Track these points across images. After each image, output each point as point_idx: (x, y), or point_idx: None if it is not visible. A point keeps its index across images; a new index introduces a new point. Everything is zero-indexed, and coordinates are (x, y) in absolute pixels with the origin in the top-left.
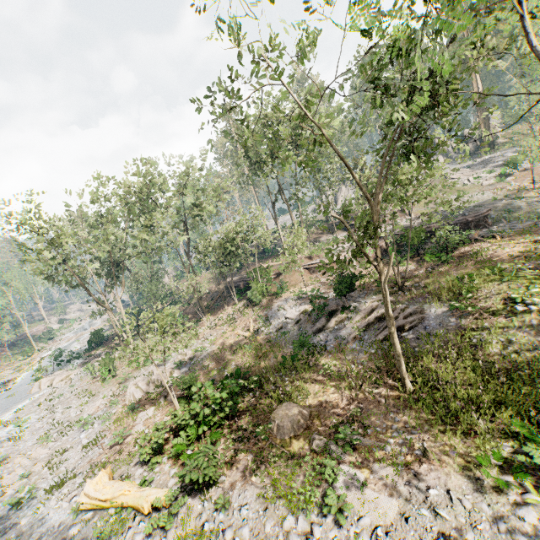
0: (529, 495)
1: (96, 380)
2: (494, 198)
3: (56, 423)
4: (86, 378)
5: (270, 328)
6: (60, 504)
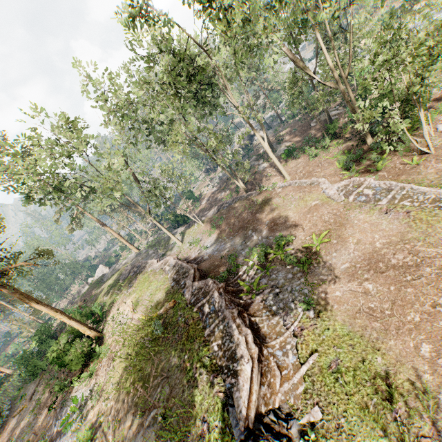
0: None
1: None
2: None
3: None
4: None
5: None
6: None
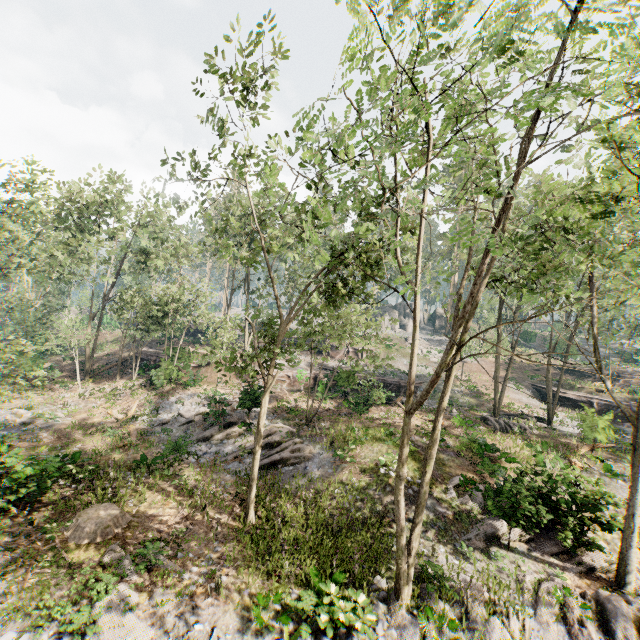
0: (282, 639)
1: None
2: (430, 374)
3: None
4: None
5: (154, 420)
6: None
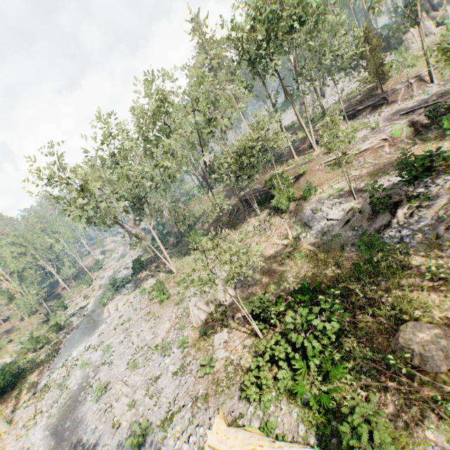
0: None
1: (154, 303)
2: None
3: (136, 346)
4: (143, 301)
5: (312, 233)
6: (179, 445)
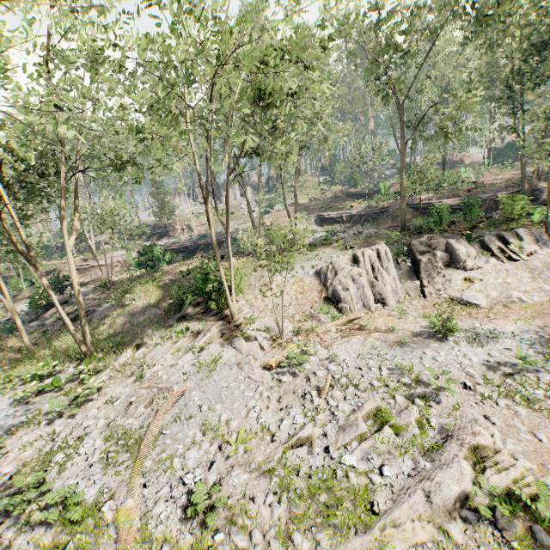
0: (7, 390)
1: None
2: (237, 229)
3: None
4: None
5: (4, 319)
6: None
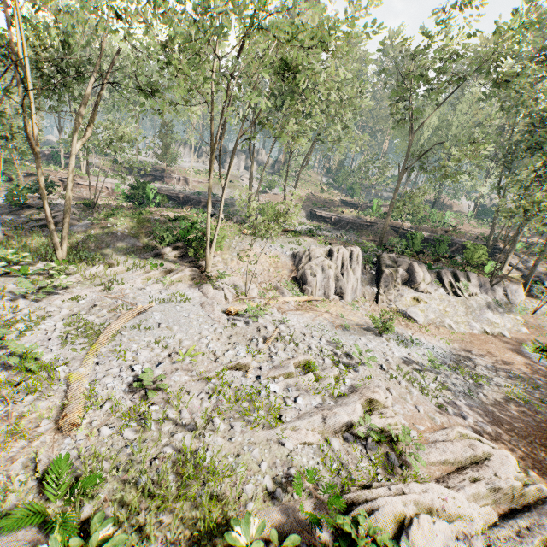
0: None
1: None
2: (232, 197)
3: None
4: None
5: None
6: None
